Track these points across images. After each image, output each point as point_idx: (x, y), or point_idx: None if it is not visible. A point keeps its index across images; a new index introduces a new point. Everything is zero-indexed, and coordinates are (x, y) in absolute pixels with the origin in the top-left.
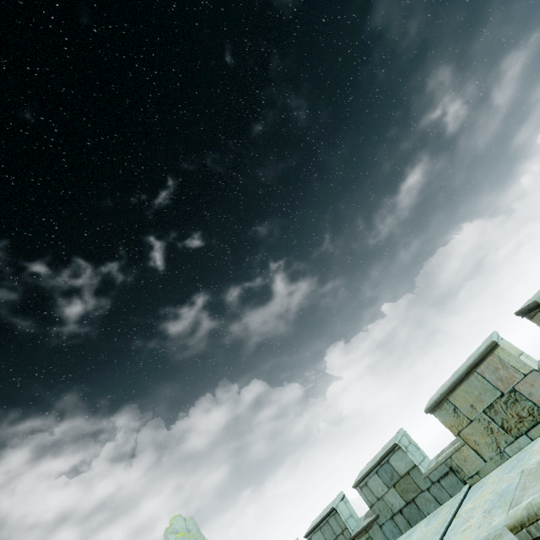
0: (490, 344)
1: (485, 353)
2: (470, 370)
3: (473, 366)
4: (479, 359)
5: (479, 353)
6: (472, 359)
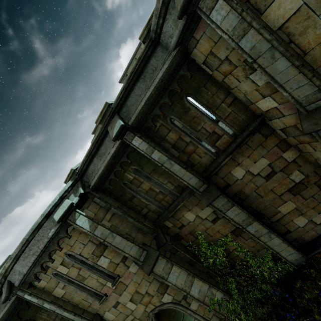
0: (8, 256)
1: (6, 259)
2: (1, 267)
3: (2, 265)
4: (4, 262)
5: (5, 260)
6: (2, 263)
